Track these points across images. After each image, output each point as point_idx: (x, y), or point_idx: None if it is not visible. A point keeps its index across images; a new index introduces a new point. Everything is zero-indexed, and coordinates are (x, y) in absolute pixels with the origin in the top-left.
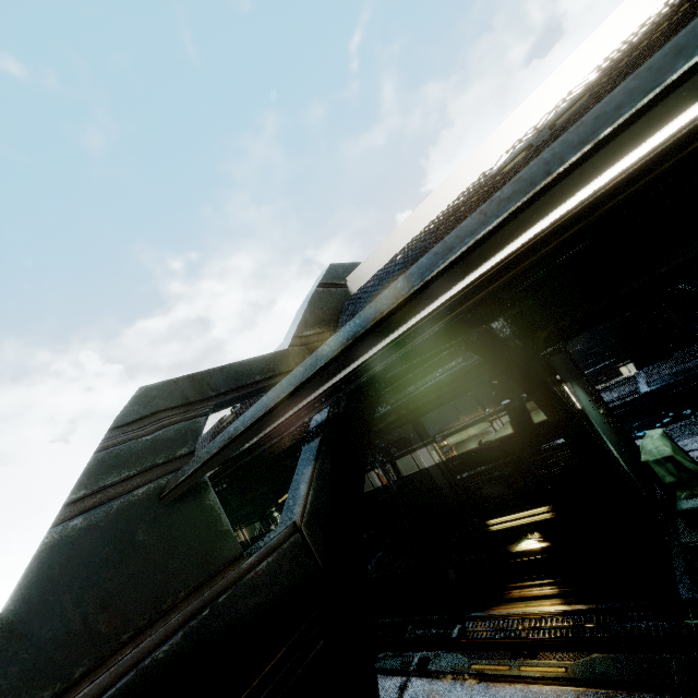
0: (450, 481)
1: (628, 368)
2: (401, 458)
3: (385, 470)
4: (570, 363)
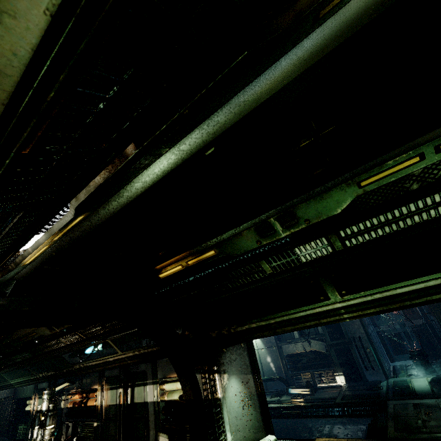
0: (156, 420)
1: (340, 378)
2: (138, 387)
3: (126, 392)
4: (247, 360)
